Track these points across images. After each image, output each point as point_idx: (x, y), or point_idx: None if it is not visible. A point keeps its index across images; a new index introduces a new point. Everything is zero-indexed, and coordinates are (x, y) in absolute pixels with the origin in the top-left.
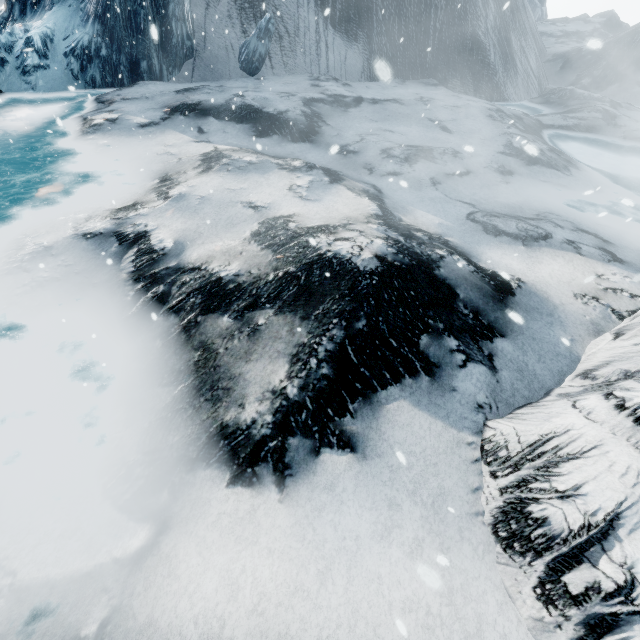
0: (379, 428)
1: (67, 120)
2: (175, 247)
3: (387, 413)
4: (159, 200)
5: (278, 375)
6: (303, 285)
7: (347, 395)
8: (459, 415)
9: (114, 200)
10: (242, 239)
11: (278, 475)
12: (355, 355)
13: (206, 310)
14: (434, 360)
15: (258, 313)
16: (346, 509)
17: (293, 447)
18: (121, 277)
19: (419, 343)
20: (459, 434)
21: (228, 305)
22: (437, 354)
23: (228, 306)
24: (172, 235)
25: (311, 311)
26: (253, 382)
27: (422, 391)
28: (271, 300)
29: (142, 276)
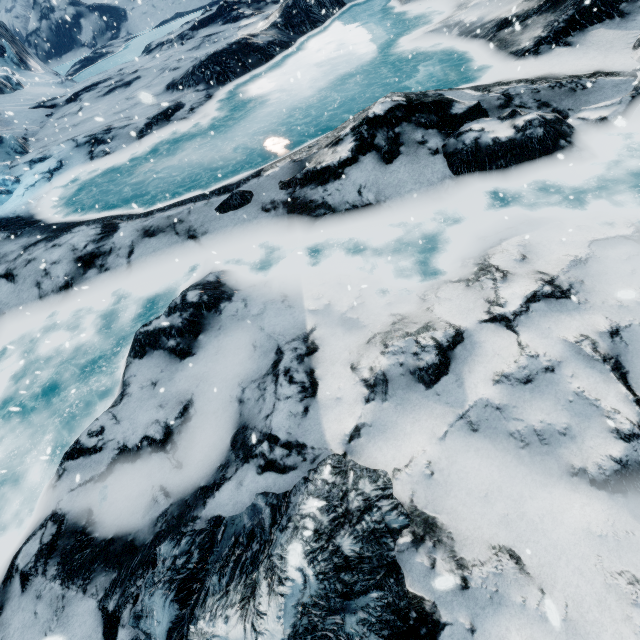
0: (585, 39)
1: (388, 4)
2: (478, 20)
3: (591, 34)
4: (462, 11)
5: (537, 33)
6: (554, 1)
7: (571, 31)
8: (633, 27)
9: (434, 22)
10: (516, 5)
11: (534, 56)
12: (579, 17)
13: (499, 30)
14: (626, 12)
15: (527, 21)
16: (563, 57)
17: (542, 48)
18: (453, 37)
19: (619, 7)
20: (629, 32)
21: (511, 24)
22: (629, 10)
23: (511, 25)
24: (475, 17)
25: (557, 9)
26: (524, 39)
27: (614, 24)
28: (535, 14)
29: (463, 33)
